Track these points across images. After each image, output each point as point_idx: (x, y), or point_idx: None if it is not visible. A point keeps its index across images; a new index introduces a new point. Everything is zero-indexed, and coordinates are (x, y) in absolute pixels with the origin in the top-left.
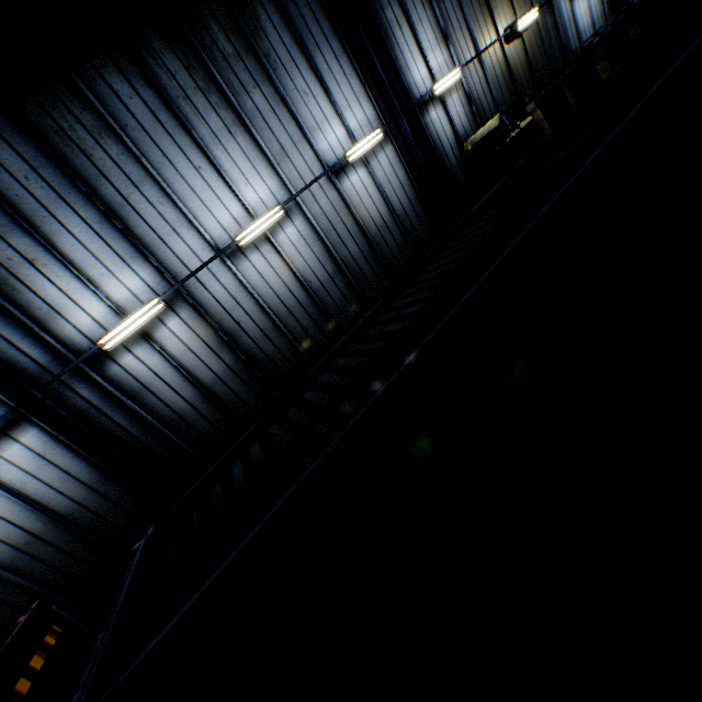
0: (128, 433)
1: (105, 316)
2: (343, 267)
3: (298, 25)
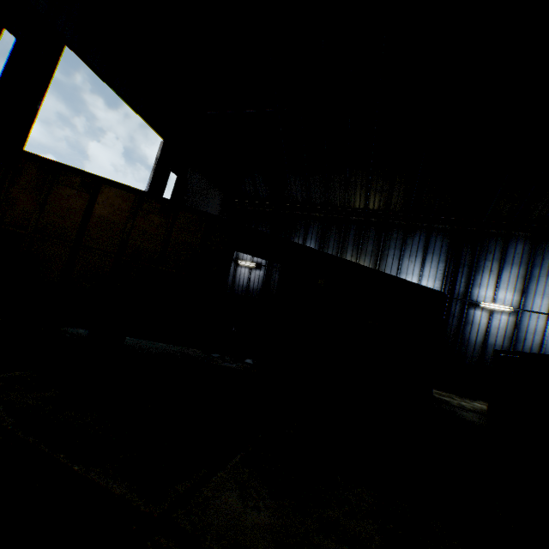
0: (450, 328)
1: (488, 297)
2: None
3: None
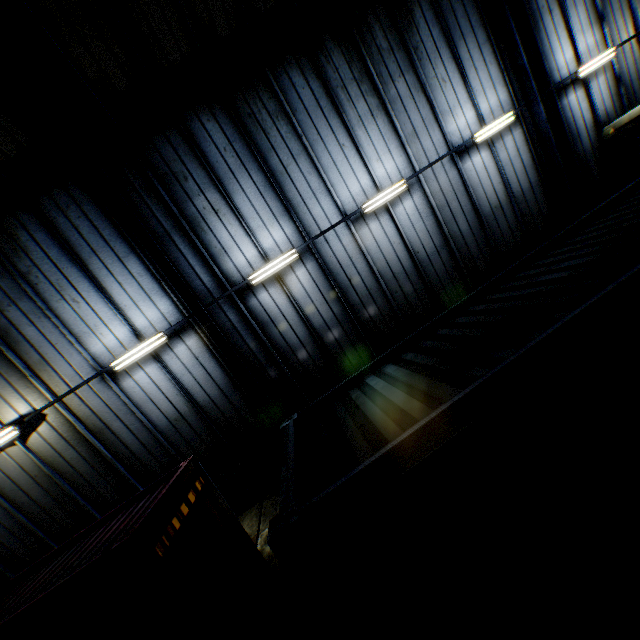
0: (253, 354)
1: (254, 259)
2: (451, 242)
3: (448, 19)
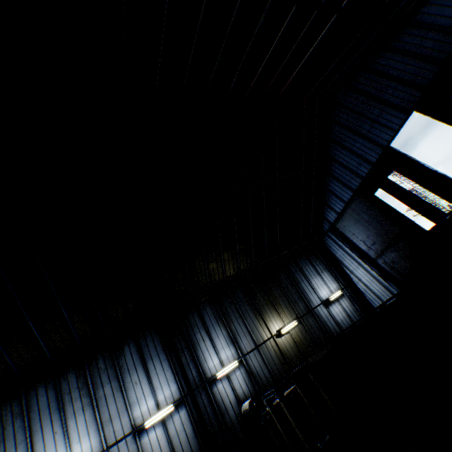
0: None
1: None
2: None
3: (144, 349)
